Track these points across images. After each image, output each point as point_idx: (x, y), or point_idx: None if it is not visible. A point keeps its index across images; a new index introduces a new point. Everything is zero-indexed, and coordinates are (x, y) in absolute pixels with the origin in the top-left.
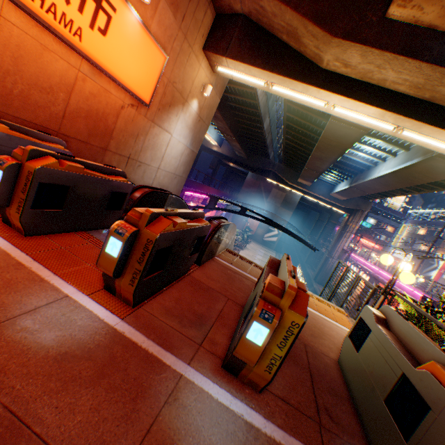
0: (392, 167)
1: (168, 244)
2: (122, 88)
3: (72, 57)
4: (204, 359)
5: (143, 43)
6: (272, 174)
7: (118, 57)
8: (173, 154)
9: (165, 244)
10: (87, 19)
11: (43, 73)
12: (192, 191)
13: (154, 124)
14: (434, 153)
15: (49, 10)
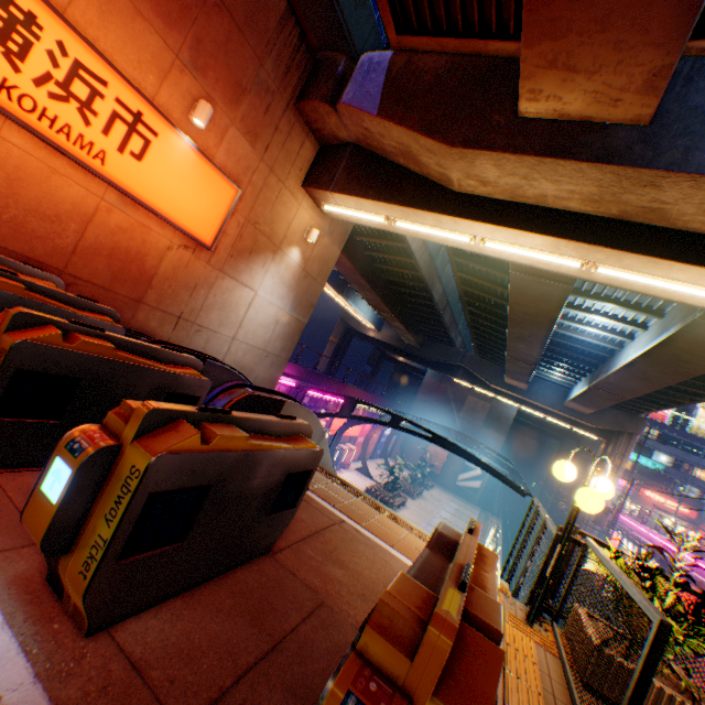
0: (642, 346)
1: (59, 370)
2: (168, 224)
3: (94, 183)
4: (23, 559)
5: (200, 172)
6: (462, 371)
7: (160, 185)
8: (260, 319)
9: (48, 367)
10: (116, 143)
11: (49, 198)
12: (318, 389)
13: (224, 274)
14: (696, 313)
15: (61, 130)
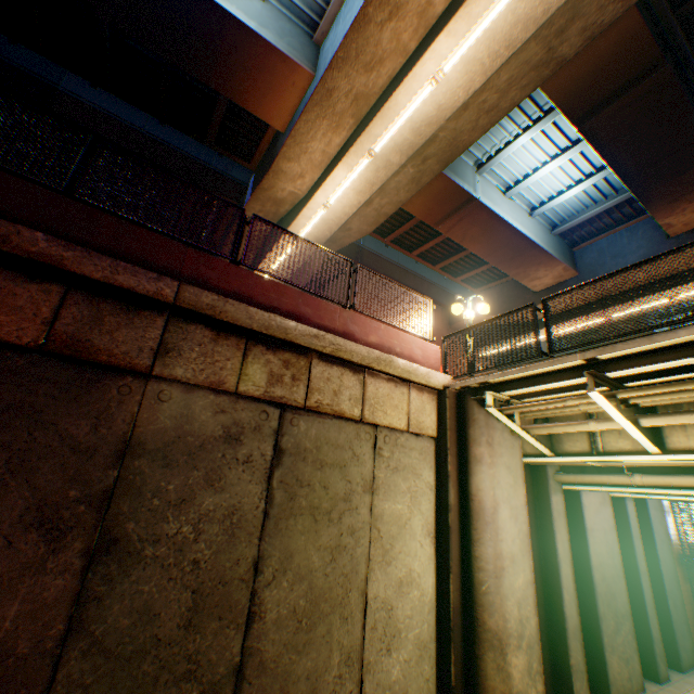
0: None
1: None
2: None
3: None
4: None
5: None
6: None
7: None
8: None
9: None
10: None
11: None
12: None
13: None
14: None
15: None
